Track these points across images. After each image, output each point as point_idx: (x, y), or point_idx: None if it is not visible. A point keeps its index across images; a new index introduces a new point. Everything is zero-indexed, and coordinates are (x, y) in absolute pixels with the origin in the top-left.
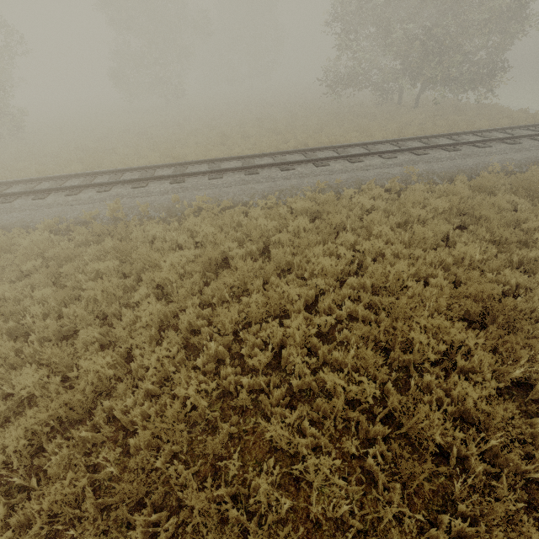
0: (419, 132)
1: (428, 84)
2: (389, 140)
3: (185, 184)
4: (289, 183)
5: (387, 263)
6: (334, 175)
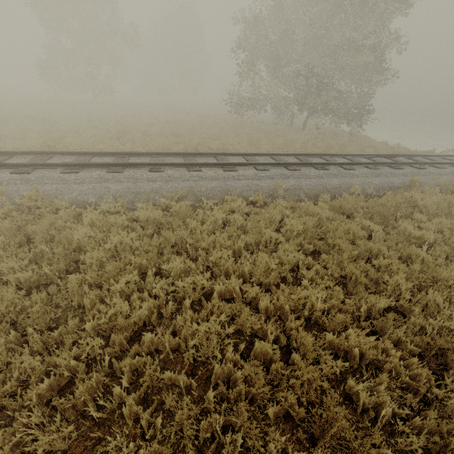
0: (300, 150)
1: (313, 112)
2: (268, 153)
3: (29, 175)
4: (151, 185)
5: (204, 311)
6: (203, 182)
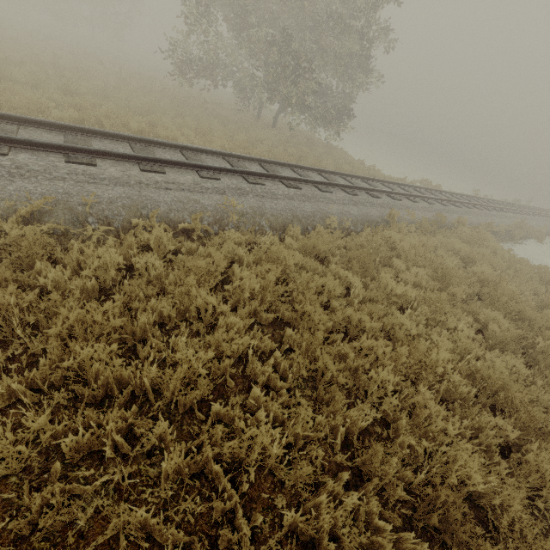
0: (267, 154)
1: (286, 106)
2: (221, 151)
3: None
4: None
5: None
6: (96, 186)
